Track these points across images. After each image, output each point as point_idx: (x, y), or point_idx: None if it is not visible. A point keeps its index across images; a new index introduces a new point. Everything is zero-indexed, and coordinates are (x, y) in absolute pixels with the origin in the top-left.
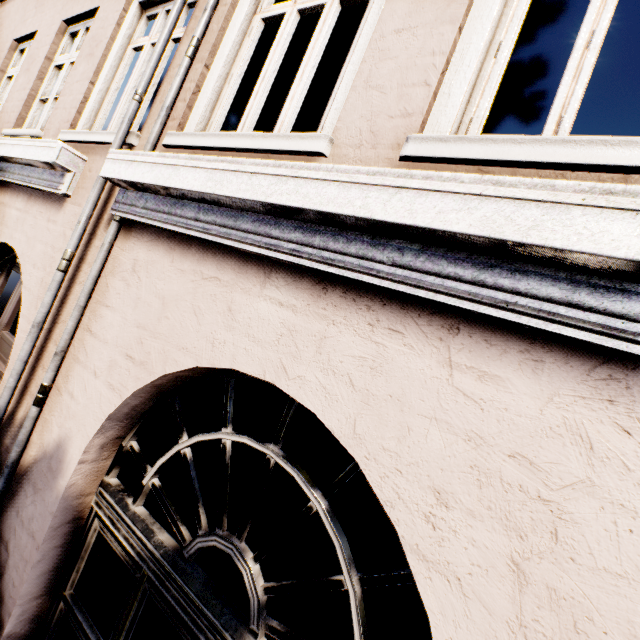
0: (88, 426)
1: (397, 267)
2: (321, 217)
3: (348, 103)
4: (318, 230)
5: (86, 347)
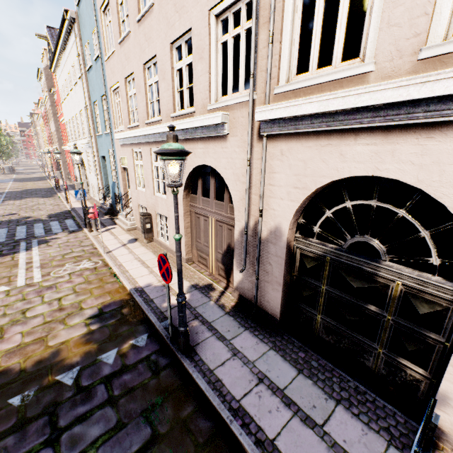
0: (287, 217)
1: (427, 112)
2: (384, 104)
3: (379, 39)
4: (381, 109)
5: (271, 191)
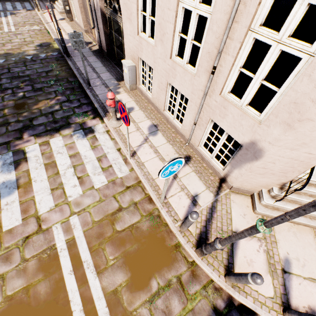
0: None
1: None
2: None
3: None
4: None
5: None
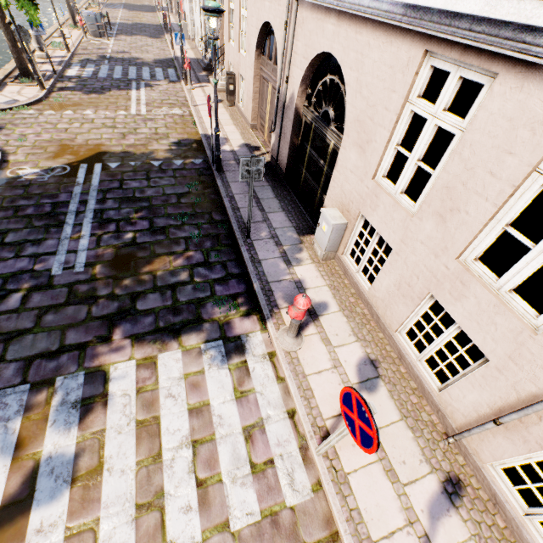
0: (298, 85)
1: (348, 4)
2: None
3: None
4: None
5: (294, 59)
